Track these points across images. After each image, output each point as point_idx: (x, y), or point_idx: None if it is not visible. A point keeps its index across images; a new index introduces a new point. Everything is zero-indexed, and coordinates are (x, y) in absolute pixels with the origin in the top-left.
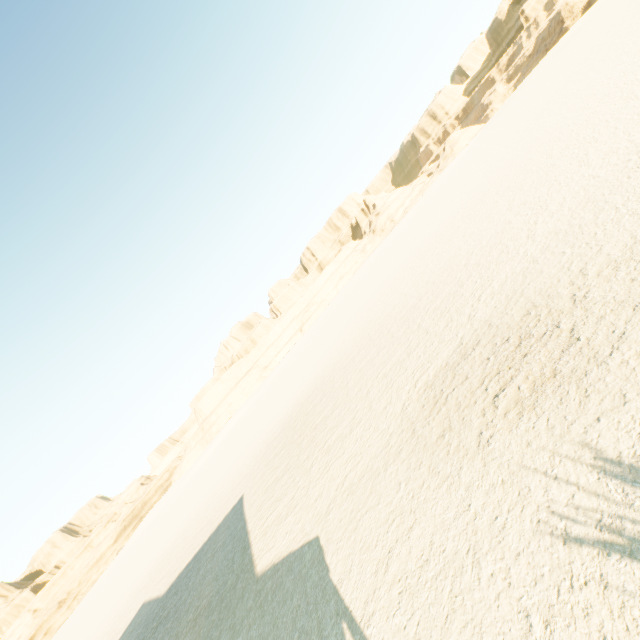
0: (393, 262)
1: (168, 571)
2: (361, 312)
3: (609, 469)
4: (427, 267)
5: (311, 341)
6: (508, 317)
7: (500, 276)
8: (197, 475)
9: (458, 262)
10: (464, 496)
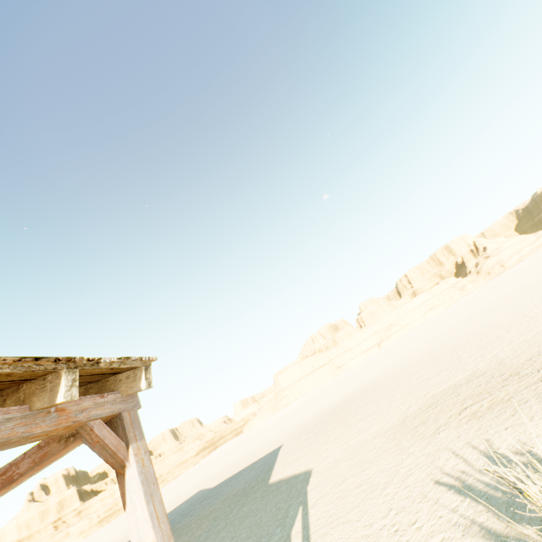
0: (480, 303)
1: (220, 476)
2: (429, 339)
3: (487, 453)
4: (499, 312)
5: (382, 355)
6: (516, 359)
7: (538, 328)
8: (261, 430)
9: (522, 312)
10: (403, 458)
